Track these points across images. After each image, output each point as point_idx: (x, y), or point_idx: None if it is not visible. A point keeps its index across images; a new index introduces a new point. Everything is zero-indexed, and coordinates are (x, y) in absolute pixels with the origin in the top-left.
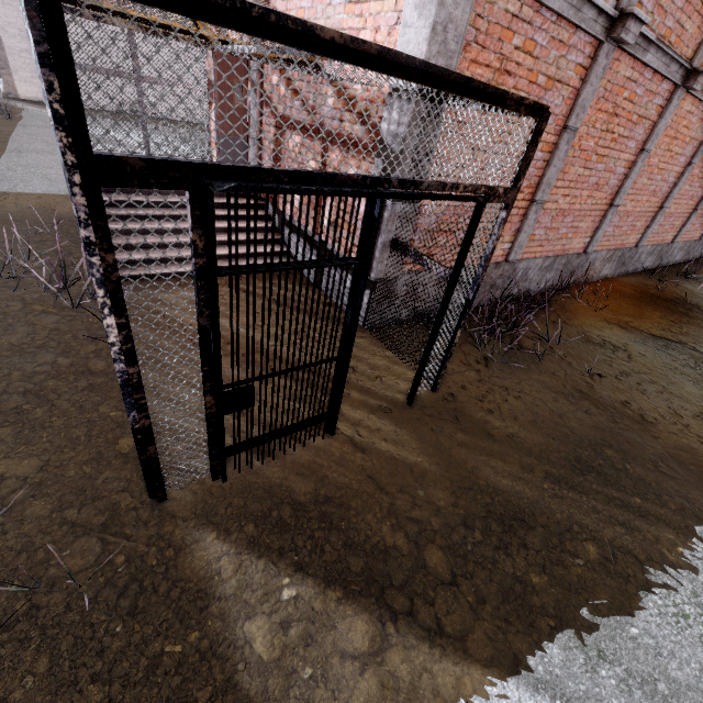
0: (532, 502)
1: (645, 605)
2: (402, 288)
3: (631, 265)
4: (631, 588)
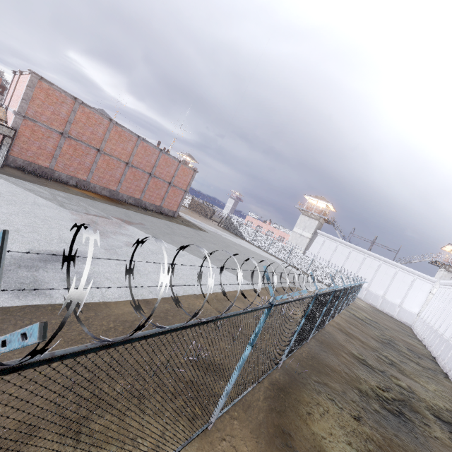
0: (0, 171)
1: (3, 175)
2: (11, 158)
3: (119, 198)
4: (3, 175)
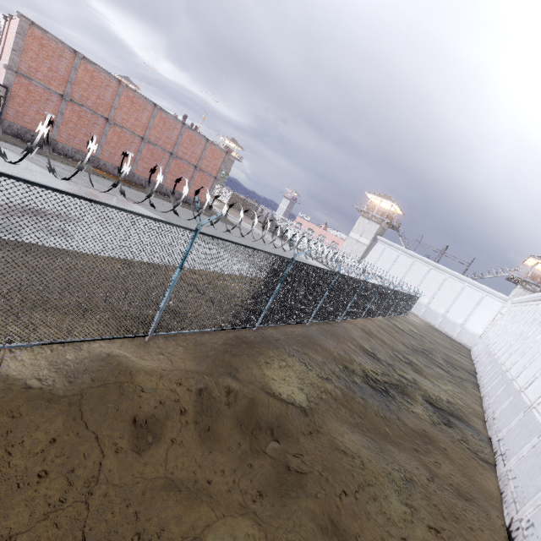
0: None
1: None
2: (7, 124)
3: (136, 180)
4: None
